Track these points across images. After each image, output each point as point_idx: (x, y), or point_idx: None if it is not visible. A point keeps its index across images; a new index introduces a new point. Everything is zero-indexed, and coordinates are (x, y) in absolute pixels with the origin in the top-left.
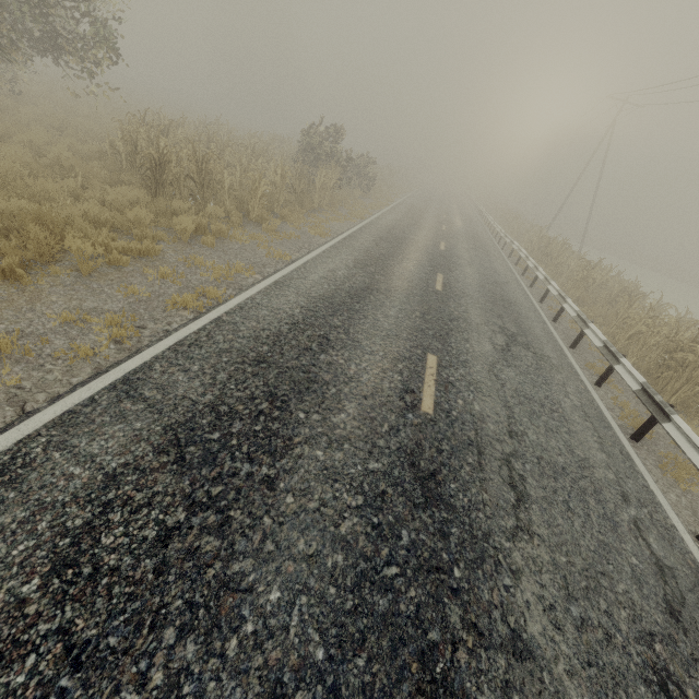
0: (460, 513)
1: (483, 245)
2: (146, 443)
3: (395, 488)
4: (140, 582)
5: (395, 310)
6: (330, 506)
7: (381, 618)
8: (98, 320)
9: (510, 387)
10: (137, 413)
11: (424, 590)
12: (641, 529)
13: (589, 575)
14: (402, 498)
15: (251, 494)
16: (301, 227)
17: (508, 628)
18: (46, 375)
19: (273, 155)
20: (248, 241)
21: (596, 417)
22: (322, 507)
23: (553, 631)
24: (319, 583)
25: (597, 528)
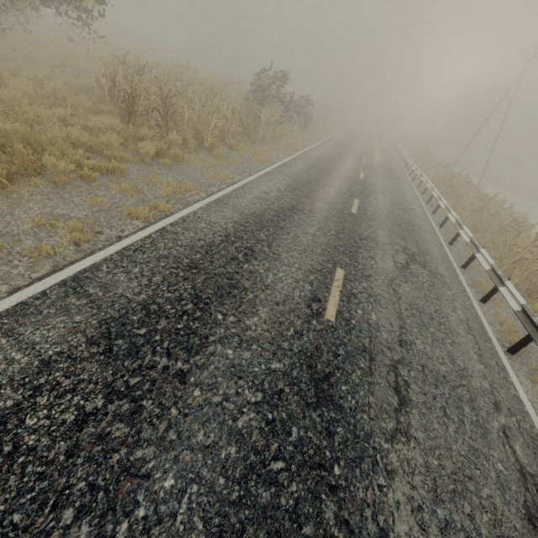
0: (346, 414)
1: (396, 176)
2: (82, 335)
3: (292, 387)
4: (51, 463)
5: (314, 228)
6: (232, 401)
7: (262, 511)
8: (63, 225)
9: (405, 300)
10: (79, 307)
11: (304, 485)
12: (509, 436)
13: (457, 478)
14: (297, 397)
15: (164, 386)
16: (246, 155)
17: (377, 527)
18: (12, 269)
19: (230, 95)
20: (199, 165)
21: (478, 331)
22: (225, 401)
23: (418, 532)
24: (211, 473)
25: (469, 433)
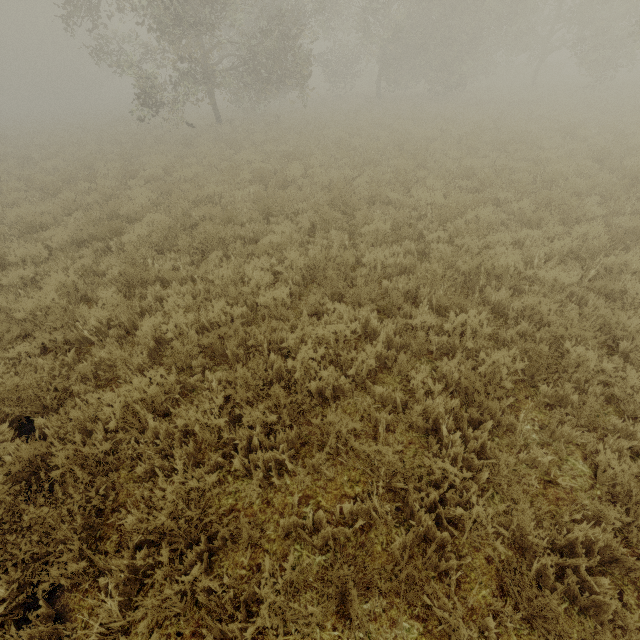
0: None
1: None
2: None
3: None
4: None
5: None
6: None
7: None
8: None
9: None
10: None
11: None
12: None
13: None
14: None
15: None
16: None
17: None
18: None
19: None
20: None
21: None
22: None
23: None
24: None
25: None
